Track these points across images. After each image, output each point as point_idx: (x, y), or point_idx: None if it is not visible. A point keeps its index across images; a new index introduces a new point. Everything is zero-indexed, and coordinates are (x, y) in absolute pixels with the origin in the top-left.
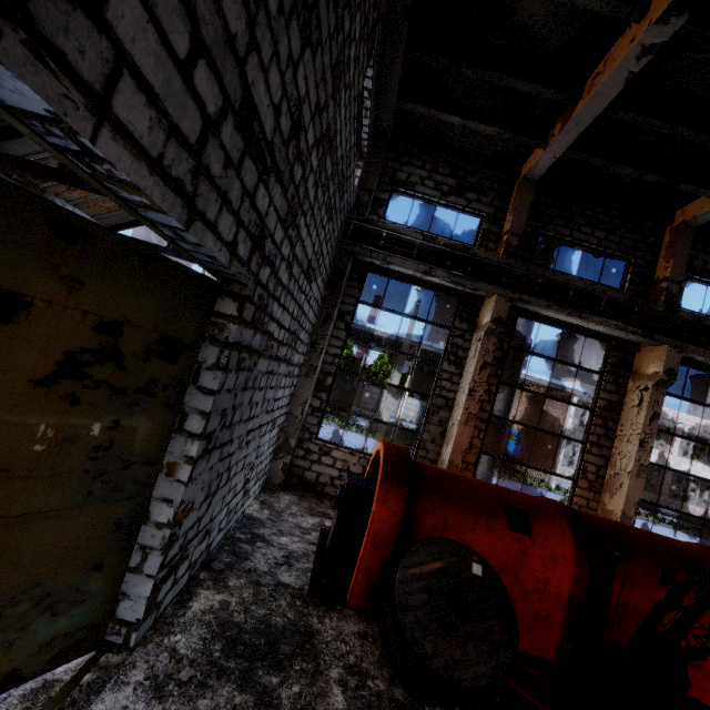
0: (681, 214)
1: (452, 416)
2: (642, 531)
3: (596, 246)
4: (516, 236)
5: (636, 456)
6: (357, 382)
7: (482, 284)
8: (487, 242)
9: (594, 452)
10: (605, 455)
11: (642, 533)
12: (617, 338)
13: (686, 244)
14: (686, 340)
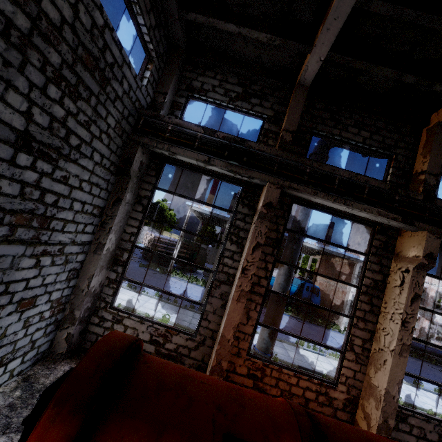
0: (436, 116)
1: (231, 290)
2: None
3: (362, 144)
4: (290, 133)
5: (398, 335)
6: (215, 248)
7: (255, 172)
8: (267, 139)
9: (360, 326)
10: (370, 329)
11: None
12: (381, 224)
13: (441, 142)
14: None
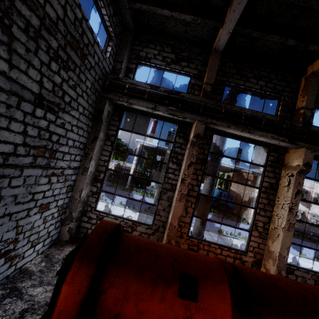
0: (311, 68)
1: (174, 195)
2: (289, 286)
3: (259, 90)
4: (209, 85)
5: (287, 218)
6: (157, 172)
7: (187, 114)
8: (194, 90)
9: (261, 214)
10: (268, 216)
11: (289, 287)
12: (274, 145)
13: (314, 86)
14: (316, 144)
